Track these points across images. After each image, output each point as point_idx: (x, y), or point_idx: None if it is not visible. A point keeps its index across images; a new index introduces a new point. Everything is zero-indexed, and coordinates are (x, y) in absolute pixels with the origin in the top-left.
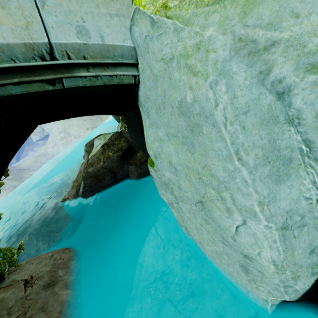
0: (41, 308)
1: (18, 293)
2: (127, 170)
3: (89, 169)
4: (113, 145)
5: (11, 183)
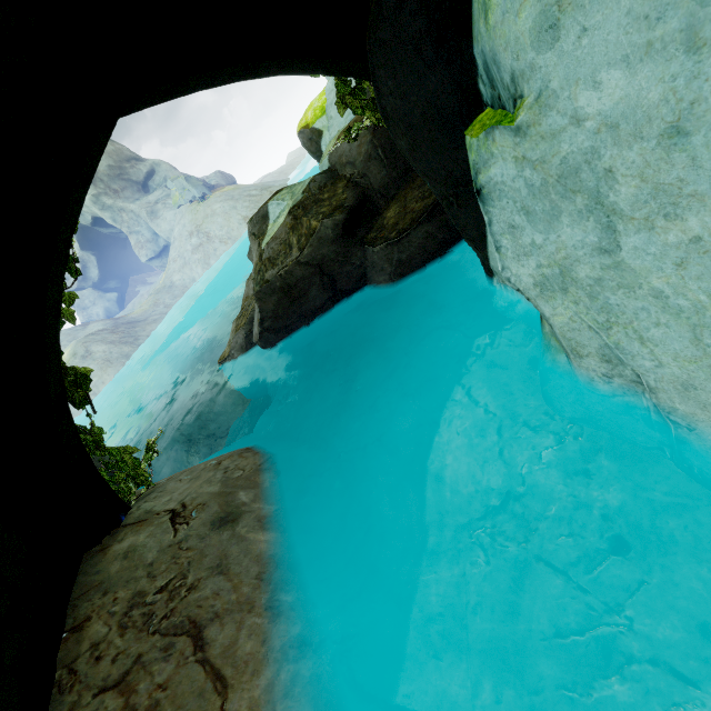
0: (217, 567)
1: (162, 537)
2: (363, 262)
3: (267, 273)
4: (316, 203)
5: (119, 349)
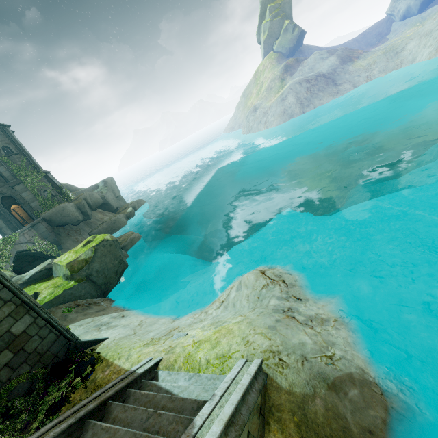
0: None
1: None
2: None
3: None
4: None
5: (294, 107)
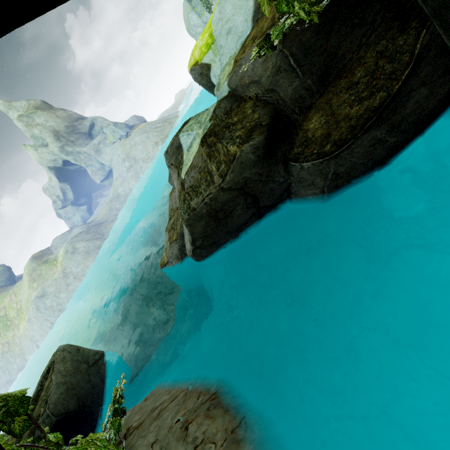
0: None
1: None
2: (287, 178)
3: (191, 201)
4: (227, 128)
5: (93, 244)
